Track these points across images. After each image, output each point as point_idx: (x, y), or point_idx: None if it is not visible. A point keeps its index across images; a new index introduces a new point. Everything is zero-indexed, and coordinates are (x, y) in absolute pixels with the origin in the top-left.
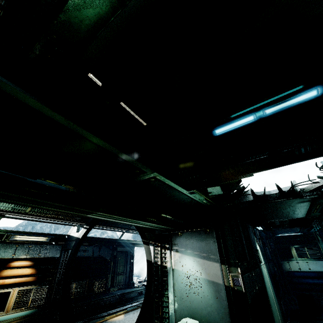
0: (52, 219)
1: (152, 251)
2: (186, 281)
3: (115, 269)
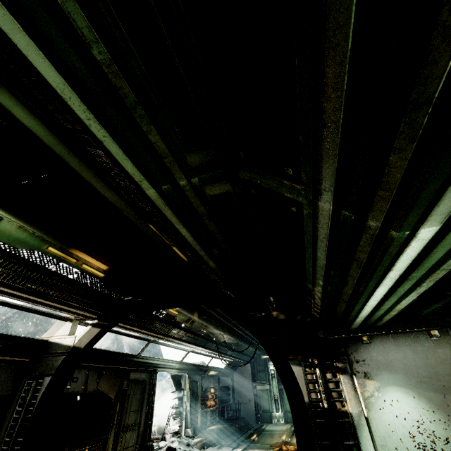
0: (29, 295)
1: (299, 376)
2: (422, 449)
3: (122, 418)
